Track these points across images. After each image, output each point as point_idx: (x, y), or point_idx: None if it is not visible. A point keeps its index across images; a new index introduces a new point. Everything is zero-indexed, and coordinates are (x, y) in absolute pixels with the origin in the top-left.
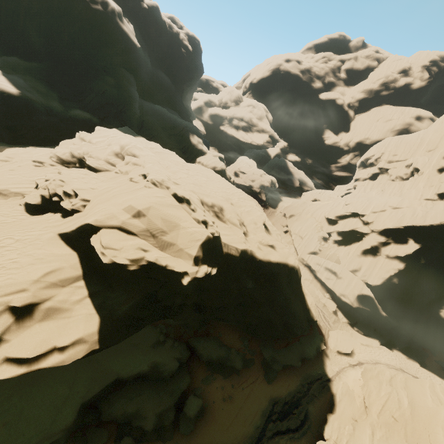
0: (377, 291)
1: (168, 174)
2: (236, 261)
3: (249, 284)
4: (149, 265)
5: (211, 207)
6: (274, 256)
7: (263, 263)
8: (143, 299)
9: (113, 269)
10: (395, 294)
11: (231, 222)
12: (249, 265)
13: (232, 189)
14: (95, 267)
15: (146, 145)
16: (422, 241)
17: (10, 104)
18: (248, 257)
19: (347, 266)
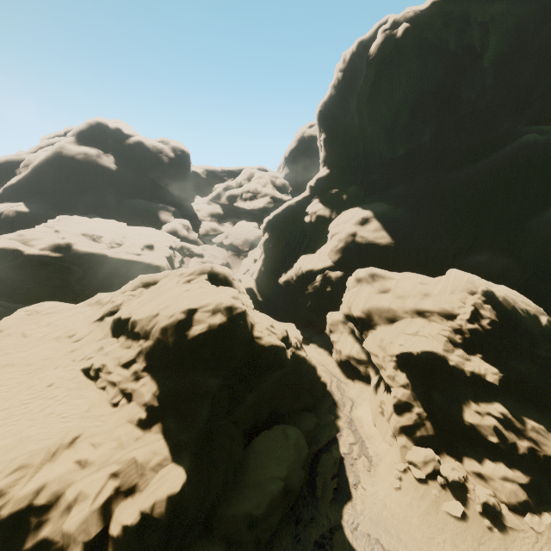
0: (263, 284)
1: (70, 225)
2: (84, 255)
3: (100, 270)
4: (14, 248)
5: (92, 236)
6: (126, 256)
7: (117, 260)
8: (17, 266)
9: (7, 255)
10: (269, 281)
11: (103, 242)
12: (103, 260)
13: (143, 232)
14: (1, 255)
15: (91, 220)
16: (272, 231)
17: (25, 217)
18: (99, 255)
19: (250, 273)
